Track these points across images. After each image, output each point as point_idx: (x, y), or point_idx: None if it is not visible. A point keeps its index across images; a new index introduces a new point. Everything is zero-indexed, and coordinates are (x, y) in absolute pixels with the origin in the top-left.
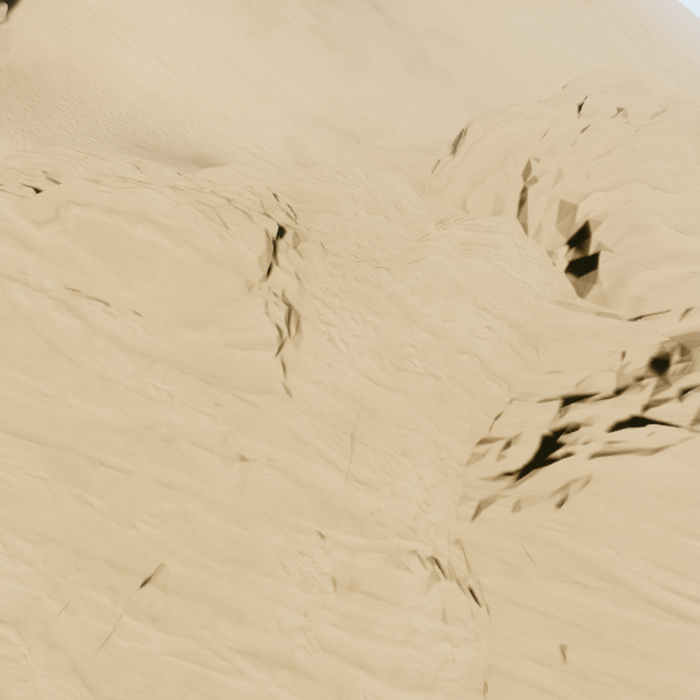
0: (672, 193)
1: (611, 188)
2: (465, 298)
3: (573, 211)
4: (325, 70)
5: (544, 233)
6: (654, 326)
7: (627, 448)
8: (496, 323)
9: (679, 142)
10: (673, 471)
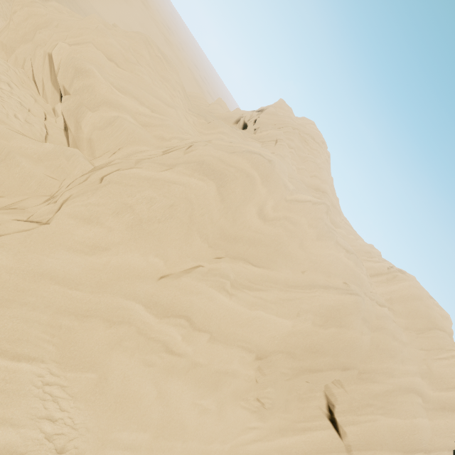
0: (124, 69)
1: (75, 44)
2: None
3: (52, 61)
4: None
5: (46, 89)
6: (95, 162)
7: None
8: None
9: (139, 47)
10: None
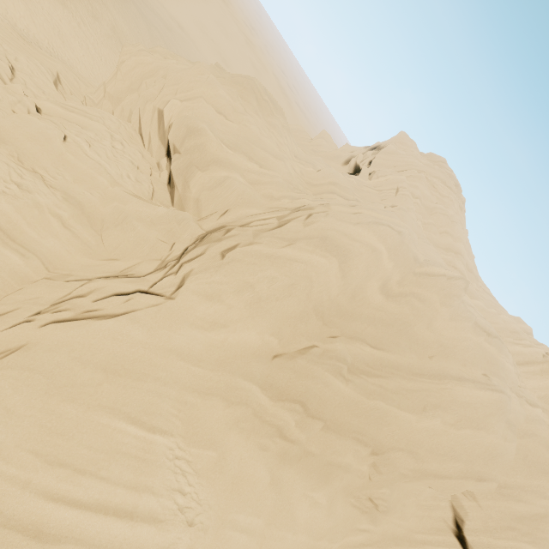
0: (232, 121)
1: (186, 100)
2: (3, 148)
3: (163, 117)
4: (54, 4)
5: (152, 144)
6: (203, 224)
7: (95, 315)
8: (39, 186)
9: (246, 93)
10: (122, 337)
